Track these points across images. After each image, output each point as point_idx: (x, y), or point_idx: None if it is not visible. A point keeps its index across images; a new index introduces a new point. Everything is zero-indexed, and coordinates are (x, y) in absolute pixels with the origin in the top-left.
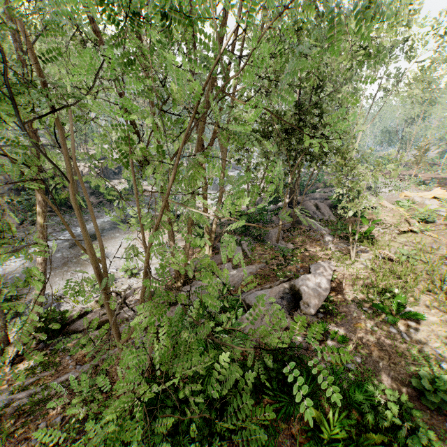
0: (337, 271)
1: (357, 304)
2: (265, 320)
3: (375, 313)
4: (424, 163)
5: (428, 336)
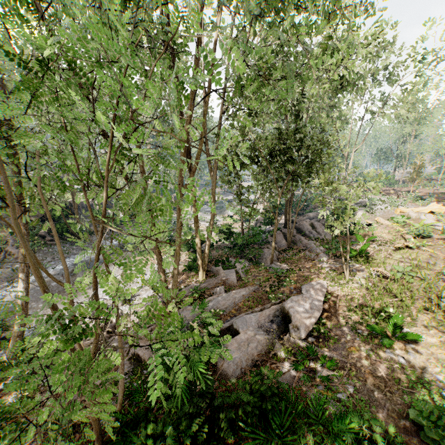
0: (331, 291)
1: (351, 326)
2: (251, 346)
3: (370, 336)
4: (420, 178)
5: (427, 360)
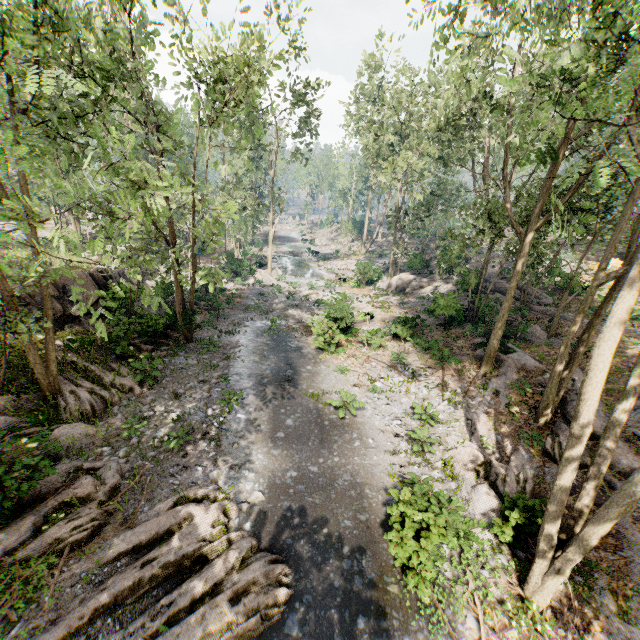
0: None
1: None
2: None
3: None
4: None
5: None
